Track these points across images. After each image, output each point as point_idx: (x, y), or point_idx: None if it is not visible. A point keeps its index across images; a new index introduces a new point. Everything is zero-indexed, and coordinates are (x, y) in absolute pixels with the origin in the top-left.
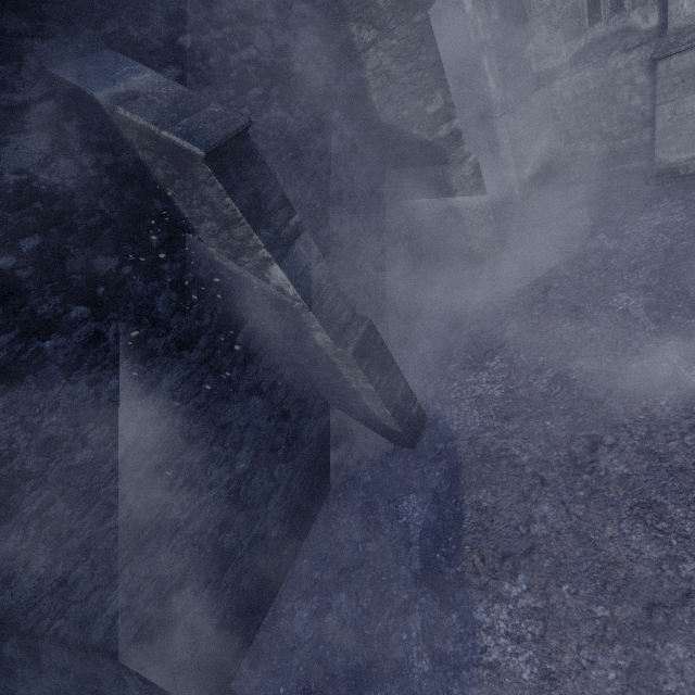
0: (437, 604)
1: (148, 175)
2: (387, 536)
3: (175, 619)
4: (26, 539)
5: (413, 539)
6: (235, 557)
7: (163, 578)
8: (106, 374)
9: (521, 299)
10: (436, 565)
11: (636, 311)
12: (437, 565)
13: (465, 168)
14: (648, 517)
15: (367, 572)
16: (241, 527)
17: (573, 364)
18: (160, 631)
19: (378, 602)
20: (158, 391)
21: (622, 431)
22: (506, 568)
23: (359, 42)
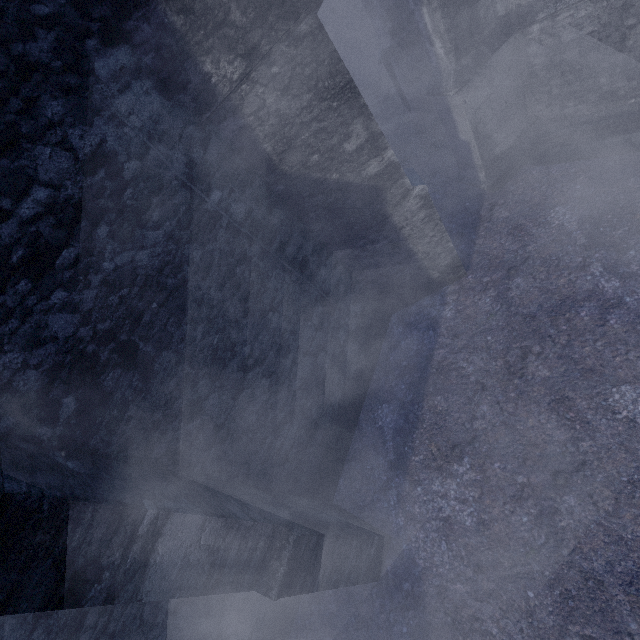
0: None
1: None
2: None
3: None
4: None
5: None
6: None
7: None
8: None
9: (493, 364)
10: None
11: None
12: None
13: (410, 202)
14: None
15: None
16: None
17: (562, 500)
18: None
19: None
20: None
21: None
22: None
23: (223, 82)
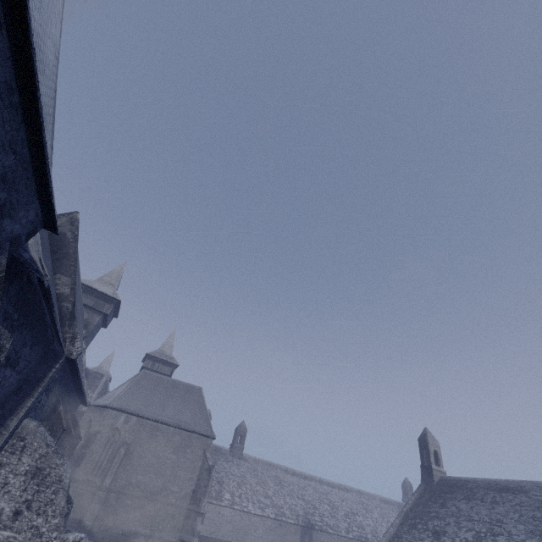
0: None
1: None
2: None
3: None
4: None
5: None
6: None
7: None
8: None
9: None
10: None
11: None
12: None
13: None
14: None
15: None
16: None
17: None
18: None
19: None
20: None
21: None
22: None
23: None
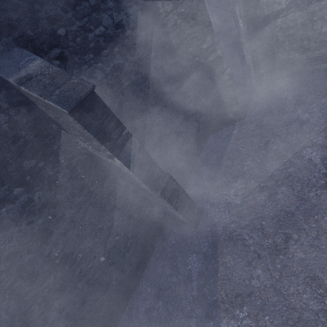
0: (203, 315)
1: (46, 114)
2: (181, 275)
3: (82, 317)
4: (5, 300)
5: (193, 278)
6: (109, 285)
7: (74, 302)
8: (36, 217)
9: (253, 147)
10: (203, 294)
11: (316, 160)
12: (204, 294)
13: (224, 76)
14: (313, 285)
15: (171, 292)
16: (111, 272)
17: (279, 189)
18: (75, 324)
19: (176, 309)
20: (63, 219)
21: (303, 232)
22: (238, 302)
23: (163, 12)
